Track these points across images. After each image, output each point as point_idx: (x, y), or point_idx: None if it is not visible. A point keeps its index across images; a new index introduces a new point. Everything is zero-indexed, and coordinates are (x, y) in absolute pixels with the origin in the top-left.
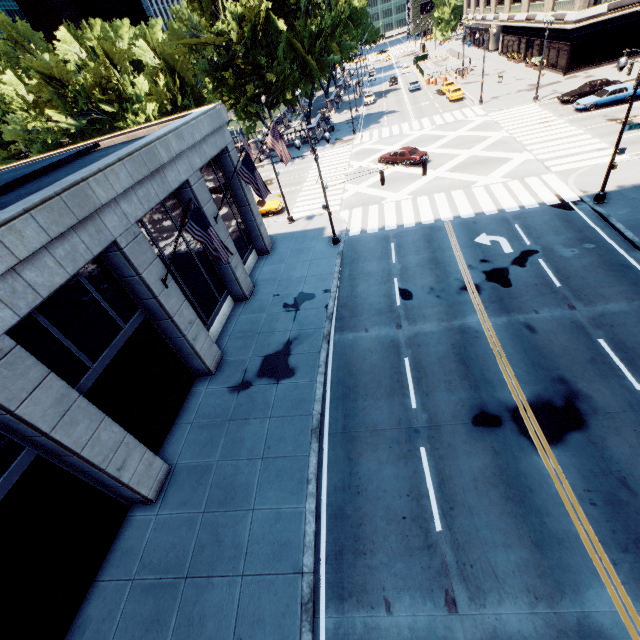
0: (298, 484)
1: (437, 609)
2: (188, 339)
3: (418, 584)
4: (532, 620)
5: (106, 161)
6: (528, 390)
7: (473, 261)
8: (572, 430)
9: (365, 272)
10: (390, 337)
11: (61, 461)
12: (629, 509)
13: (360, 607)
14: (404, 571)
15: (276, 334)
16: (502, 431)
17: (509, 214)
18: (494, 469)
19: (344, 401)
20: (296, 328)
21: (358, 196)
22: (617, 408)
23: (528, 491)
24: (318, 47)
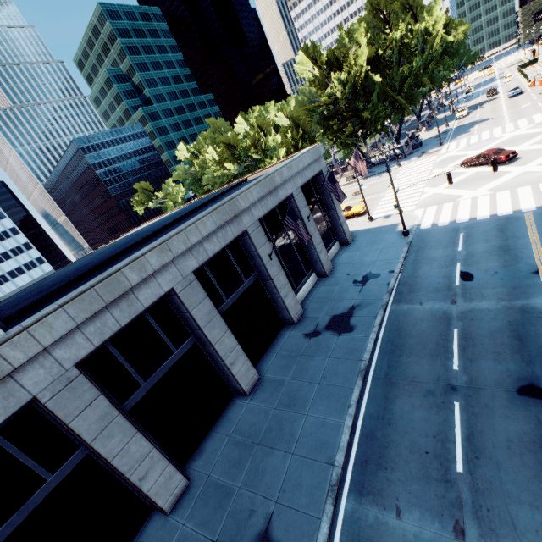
0: (341, 406)
1: (444, 531)
2: (281, 295)
3: (429, 506)
4: None
5: (247, 186)
6: None
7: None
8: None
9: (429, 257)
10: (442, 310)
11: (205, 350)
12: None
13: (374, 504)
14: (418, 492)
15: (344, 301)
16: None
17: None
18: (534, 437)
19: (390, 355)
20: (360, 298)
21: (434, 196)
22: None
23: None
24: (407, 85)
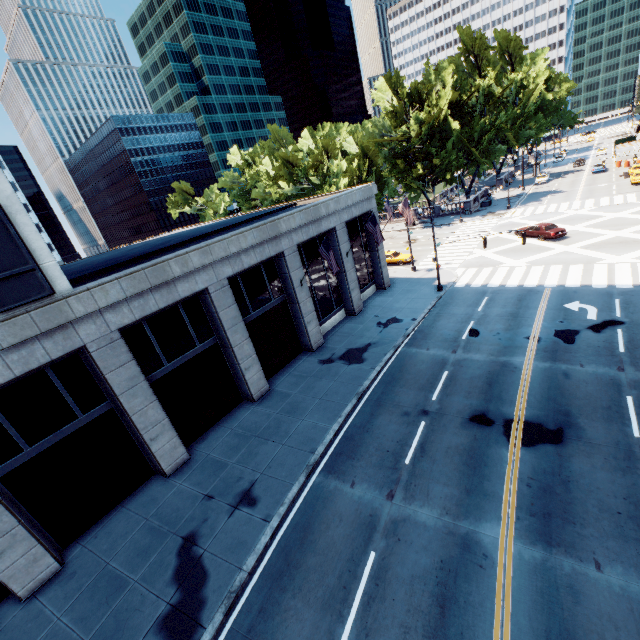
0: (334, 416)
1: (380, 495)
2: (304, 321)
3: (376, 481)
4: (436, 521)
5: (292, 211)
6: (530, 412)
7: (550, 320)
8: (548, 444)
9: (450, 313)
10: (443, 357)
11: (224, 351)
12: (556, 497)
13: (337, 479)
14: (372, 473)
15: (363, 338)
16: (489, 429)
17: (617, 290)
18: (467, 447)
19: (387, 385)
20: (378, 337)
21: (480, 259)
22: (602, 442)
23: (483, 464)
24: (486, 138)
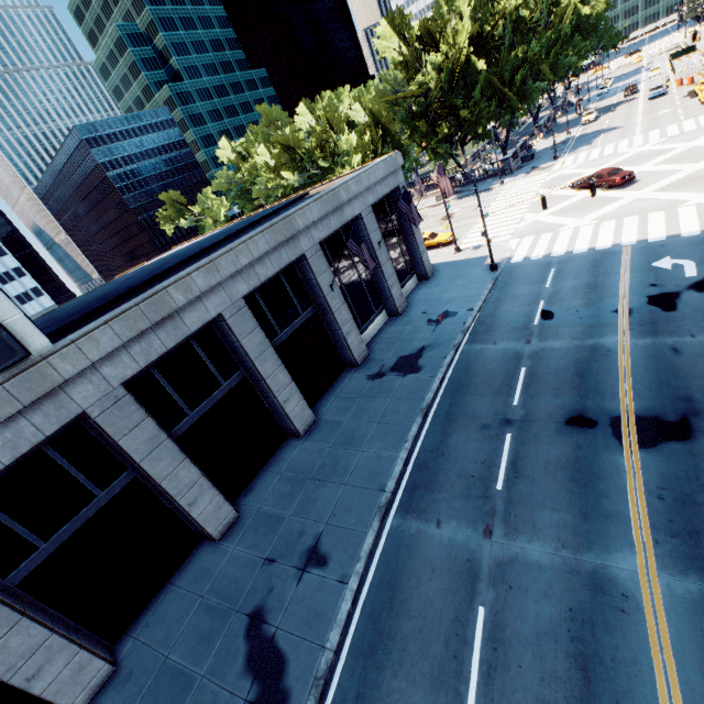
0: (398, 441)
1: (475, 533)
2: (343, 332)
3: (466, 516)
4: (552, 558)
5: (306, 202)
6: (641, 403)
7: (639, 285)
8: (673, 441)
9: (513, 295)
10: (515, 350)
11: (256, 385)
12: (700, 509)
13: (418, 519)
14: (459, 507)
15: (414, 342)
16: (593, 432)
17: None
18: (570, 458)
19: (454, 394)
20: (432, 338)
21: (534, 225)
22: None
23: (596, 478)
24: (520, 76)
